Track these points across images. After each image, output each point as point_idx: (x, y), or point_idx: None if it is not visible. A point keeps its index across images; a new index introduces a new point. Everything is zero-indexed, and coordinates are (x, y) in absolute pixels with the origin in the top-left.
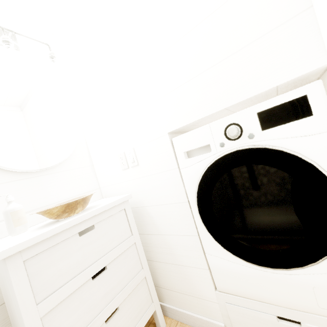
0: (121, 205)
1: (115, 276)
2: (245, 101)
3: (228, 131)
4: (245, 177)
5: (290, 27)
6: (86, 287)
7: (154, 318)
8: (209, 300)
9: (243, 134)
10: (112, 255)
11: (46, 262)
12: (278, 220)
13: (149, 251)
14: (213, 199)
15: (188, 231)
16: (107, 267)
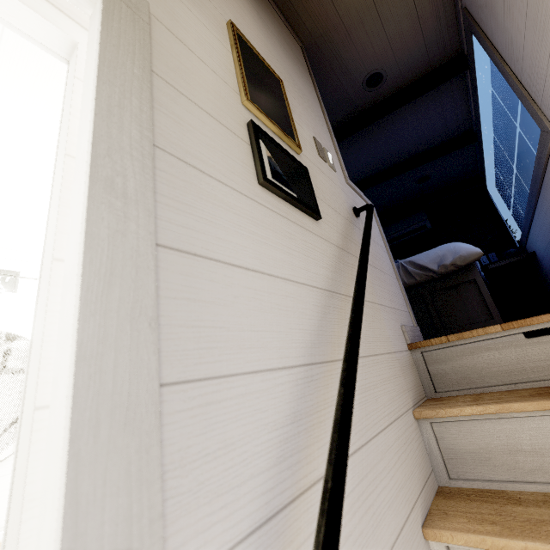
0: None
1: None
2: None
3: None
4: None
5: None
6: None
7: None
8: None
9: None
10: None
11: None
12: None
13: None
14: None
15: None
16: None
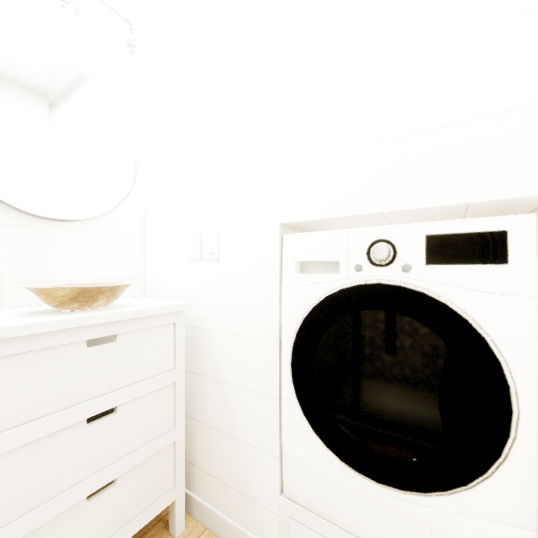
0: (172, 315)
1: (126, 428)
2: (413, 212)
3: (374, 250)
4: (379, 329)
5: (513, 120)
6: (72, 432)
7: (169, 513)
8: (265, 507)
9: (396, 261)
10: (131, 392)
11: (18, 374)
12: (409, 411)
13: (194, 402)
14: (320, 348)
15: (265, 388)
16: (117, 409)
